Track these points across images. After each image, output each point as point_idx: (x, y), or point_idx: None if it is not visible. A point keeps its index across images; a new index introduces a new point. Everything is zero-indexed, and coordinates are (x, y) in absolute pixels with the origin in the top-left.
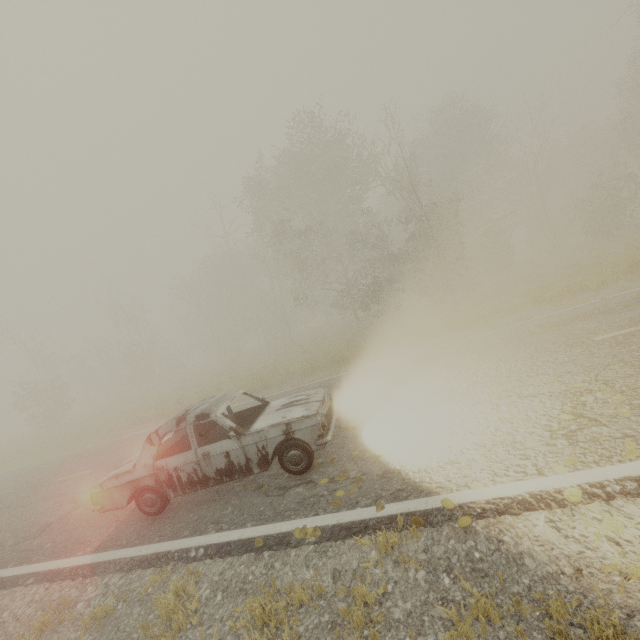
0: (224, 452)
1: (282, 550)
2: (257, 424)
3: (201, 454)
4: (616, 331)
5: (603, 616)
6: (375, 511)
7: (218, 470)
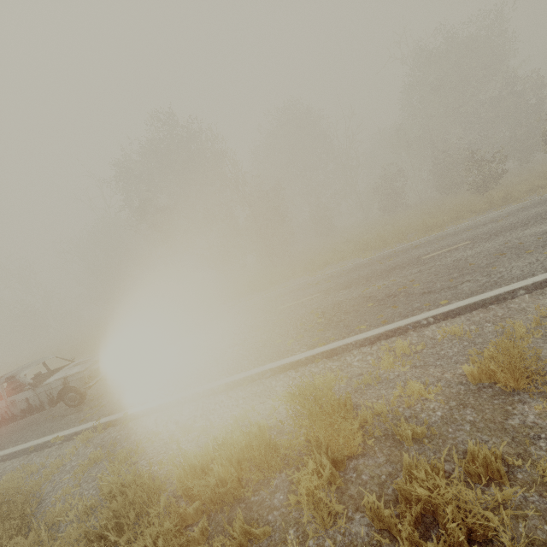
0: (25, 399)
1: (42, 450)
2: (50, 379)
3: (10, 401)
4: (289, 303)
5: (134, 452)
6: (95, 422)
7: (22, 410)
